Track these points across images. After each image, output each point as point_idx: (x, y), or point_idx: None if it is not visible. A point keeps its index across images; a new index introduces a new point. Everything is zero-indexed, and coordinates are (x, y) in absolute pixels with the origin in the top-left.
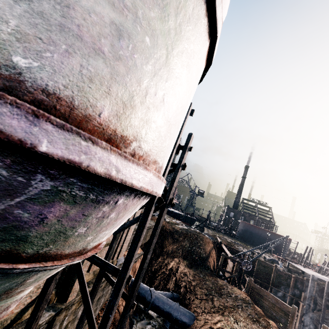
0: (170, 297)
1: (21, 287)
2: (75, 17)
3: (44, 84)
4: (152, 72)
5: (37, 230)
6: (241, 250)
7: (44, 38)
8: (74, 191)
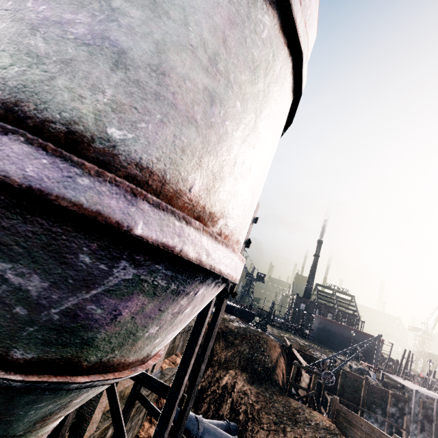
0: (225, 429)
1: (63, 411)
2: (170, 85)
3: (138, 157)
4: (242, 138)
5: (107, 330)
6: (318, 356)
7: (140, 107)
8: (156, 280)
